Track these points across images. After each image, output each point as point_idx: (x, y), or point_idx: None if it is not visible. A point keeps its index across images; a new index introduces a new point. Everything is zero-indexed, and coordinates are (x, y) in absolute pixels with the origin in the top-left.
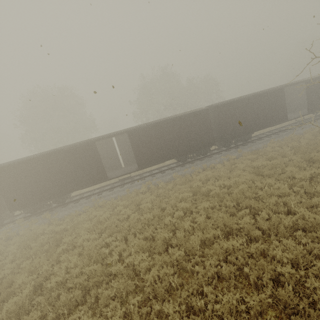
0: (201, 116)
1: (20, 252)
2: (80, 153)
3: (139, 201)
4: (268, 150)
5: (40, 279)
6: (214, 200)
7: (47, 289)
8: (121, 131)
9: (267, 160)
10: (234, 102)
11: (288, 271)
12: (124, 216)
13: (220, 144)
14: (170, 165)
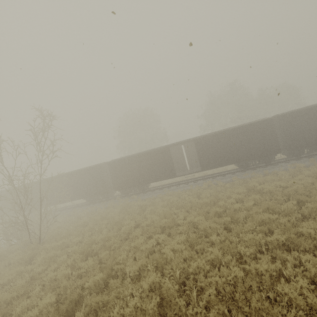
0: (264, 126)
1: (122, 212)
2: (158, 155)
3: (200, 193)
4: None
5: (137, 222)
6: (266, 195)
7: (141, 227)
8: (189, 139)
9: None
10: (305, 110)
11: (308, 232)
12: (188, 200)
13: (289, 153)
14: (231, 171)
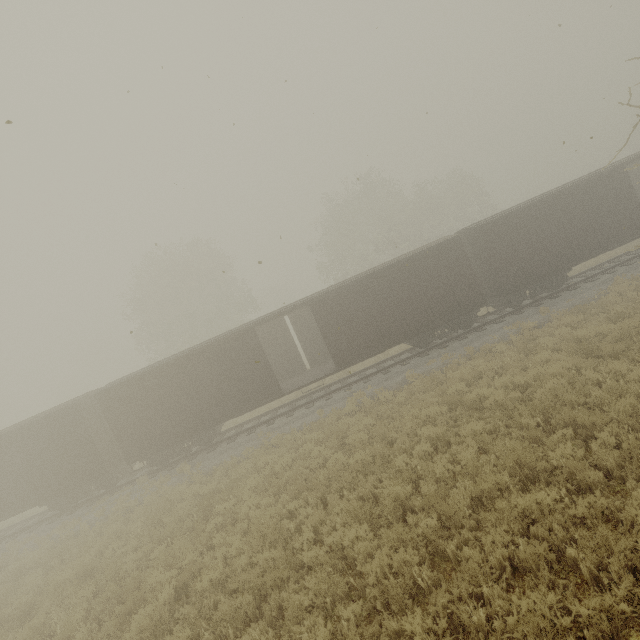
0: (447, 253)
1: (147, 533)
2: (231, 350)
3: (344, 431)
4: (610, 300)
5: (184, 577)
6: (494, 416)
7: (196, 594)
8: (298, 302)
9: (610, 323)
10: (514, 214)
11: None
12: (318, 461)
13: (499, 301)
14: (399, 356)
